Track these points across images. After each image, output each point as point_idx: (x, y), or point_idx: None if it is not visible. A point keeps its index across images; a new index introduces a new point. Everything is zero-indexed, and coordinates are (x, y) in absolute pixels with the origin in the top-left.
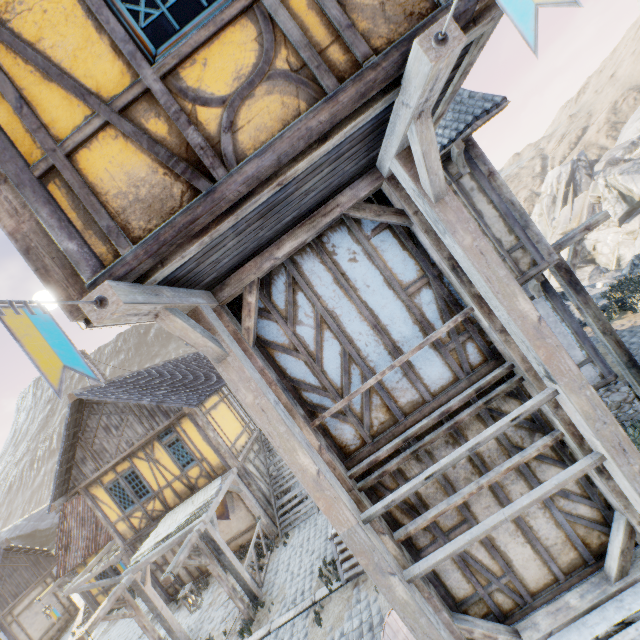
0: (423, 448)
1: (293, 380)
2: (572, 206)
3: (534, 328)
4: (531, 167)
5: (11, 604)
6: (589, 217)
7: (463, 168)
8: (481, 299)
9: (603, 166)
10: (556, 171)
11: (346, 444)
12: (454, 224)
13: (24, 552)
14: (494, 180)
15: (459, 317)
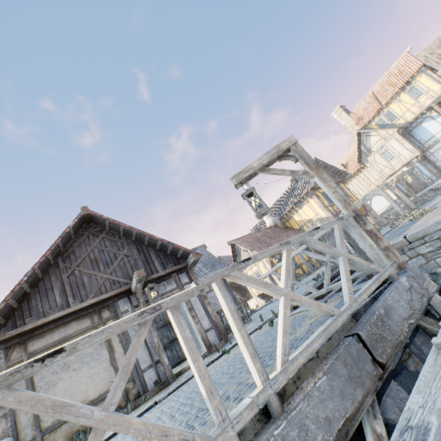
0: None
1: None
2: None
3: None
4: None
5: None
6: None
7: None
8: None
9: None
10: None
11: None
12: None
13: None
14: None
15: None
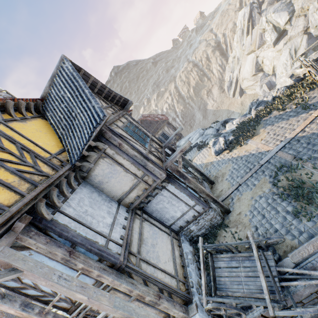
0: (89, 310)
1: (32, 296)
2: (251, 35)
3: (88, 301)
4: (234, 3)
5: None
6: (259, 42)
7: (104, 146)
8: (83, 269)
9: (266, 6)
10: (242, 11)
11: (66, 307)
12: (34, 279)
13: None
14: (123, 147)
15: (80, 272)
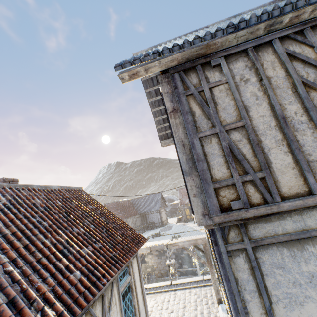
0: None
1: None
2: None
3: None
4: None
5: (161, 208)
6: None
7: None
8: None
9: None
10: None
11: None
12: None
13: (162, 198)
14: None
15: None
